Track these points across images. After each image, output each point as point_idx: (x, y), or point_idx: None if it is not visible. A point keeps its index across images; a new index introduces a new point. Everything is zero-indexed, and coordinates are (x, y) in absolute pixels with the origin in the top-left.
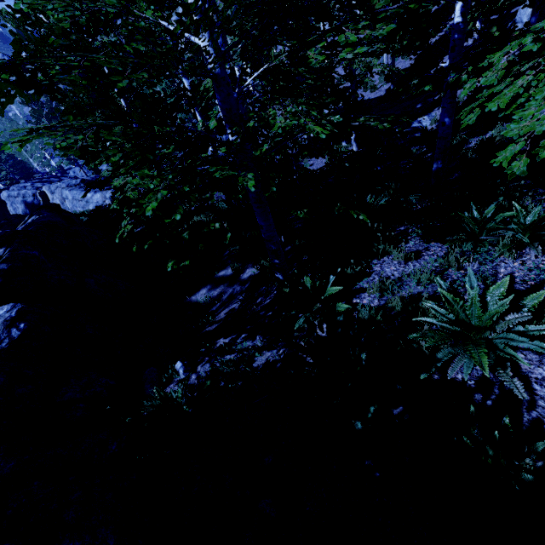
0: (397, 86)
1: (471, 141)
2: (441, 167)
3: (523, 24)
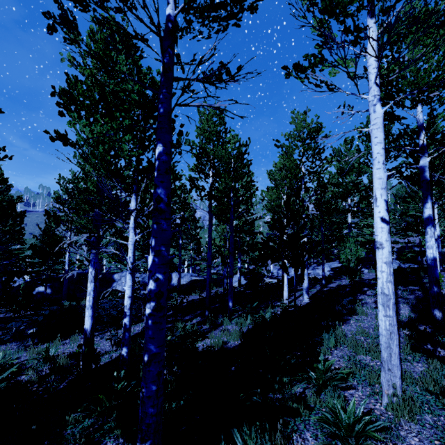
0: None
1: None
2: None
3: None
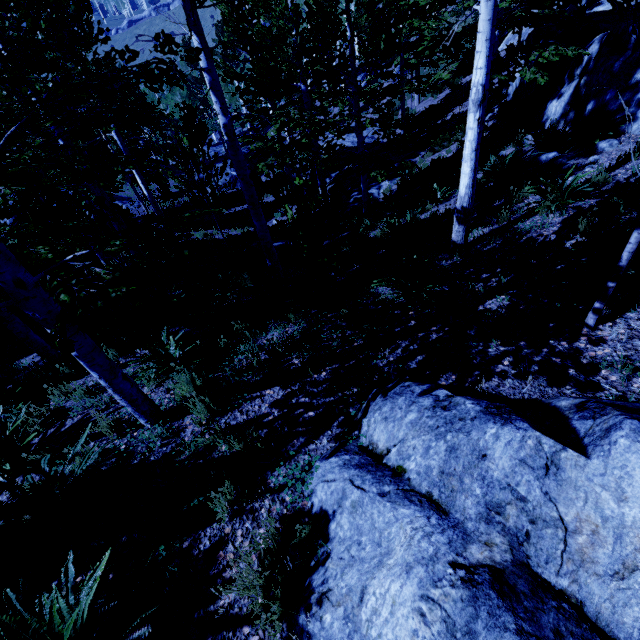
0: (406, 132)
1: (378, 228)
2: (271, 265)
3: (513, 87)
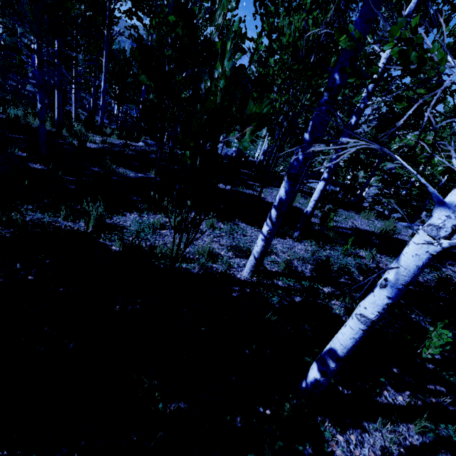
0: None
1: None
2: None
3: None
